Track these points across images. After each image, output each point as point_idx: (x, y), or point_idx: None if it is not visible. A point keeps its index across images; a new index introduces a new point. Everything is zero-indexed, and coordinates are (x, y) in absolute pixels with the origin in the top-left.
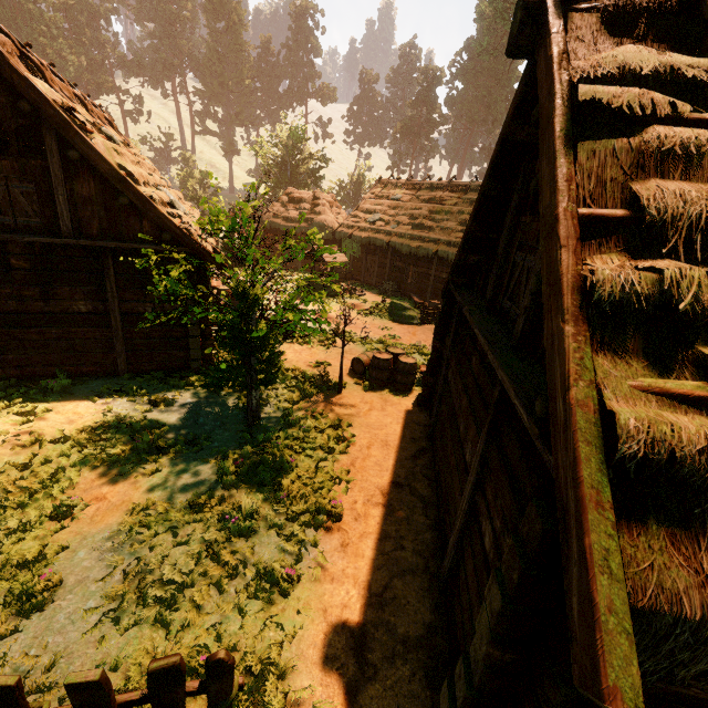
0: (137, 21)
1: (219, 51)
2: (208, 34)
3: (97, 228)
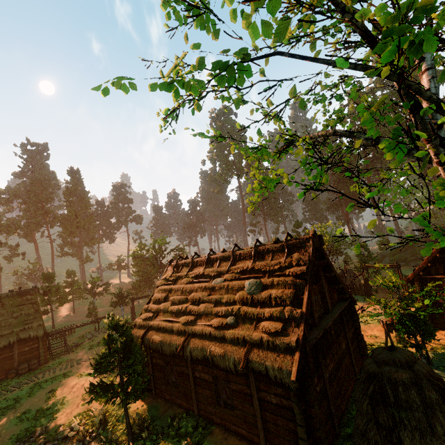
0: (7, 204)
1: (76, 211)
2: (68, 204)
3: (330, 303)
